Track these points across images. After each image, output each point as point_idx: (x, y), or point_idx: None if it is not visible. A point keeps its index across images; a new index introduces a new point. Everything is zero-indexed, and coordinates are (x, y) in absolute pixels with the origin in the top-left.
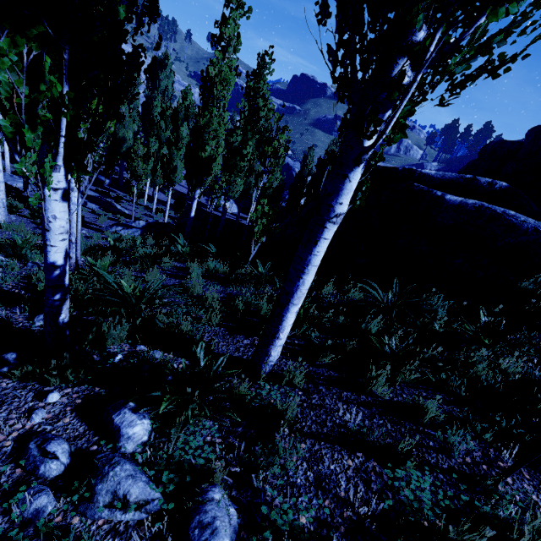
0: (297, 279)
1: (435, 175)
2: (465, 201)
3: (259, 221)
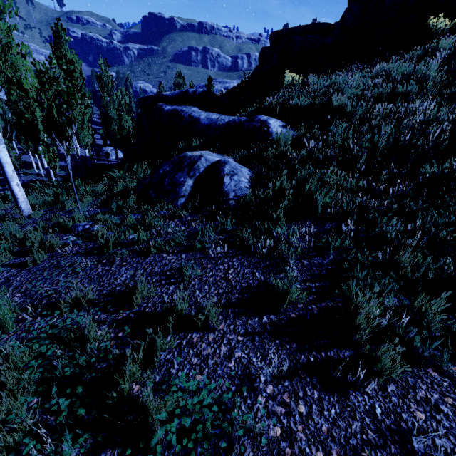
0: (3, 171)
1: (169, 94)
2: (170, 108)
3: (45, 155)
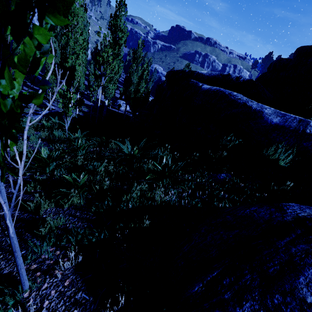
0: None
1: (206, 74)
2: (211, 88)
3: (60, 100)
